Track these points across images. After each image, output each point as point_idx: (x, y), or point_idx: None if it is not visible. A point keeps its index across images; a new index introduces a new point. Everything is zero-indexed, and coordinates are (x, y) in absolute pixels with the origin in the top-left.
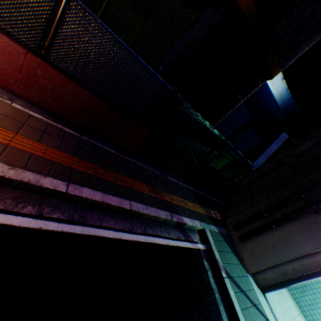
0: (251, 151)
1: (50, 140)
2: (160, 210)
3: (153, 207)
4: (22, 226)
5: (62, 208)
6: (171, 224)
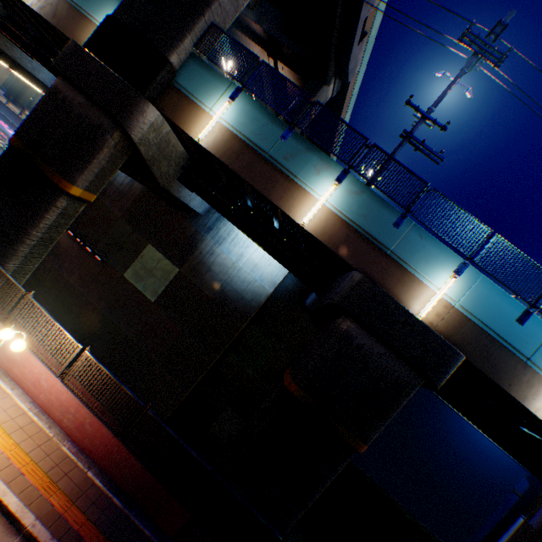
0: None
1: (94, 510)
2: None
3: None
4: None
5: None
6: None
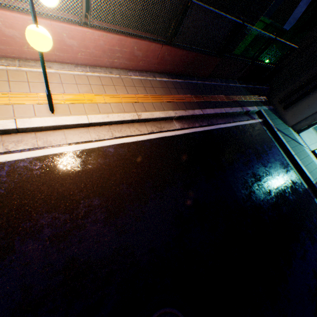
0: (285, 2)
1: (180, 92)
2: (236, 108)
3: (232, 108)
4: (200, 131)
5: (203, 121)
6: (242, 114)
